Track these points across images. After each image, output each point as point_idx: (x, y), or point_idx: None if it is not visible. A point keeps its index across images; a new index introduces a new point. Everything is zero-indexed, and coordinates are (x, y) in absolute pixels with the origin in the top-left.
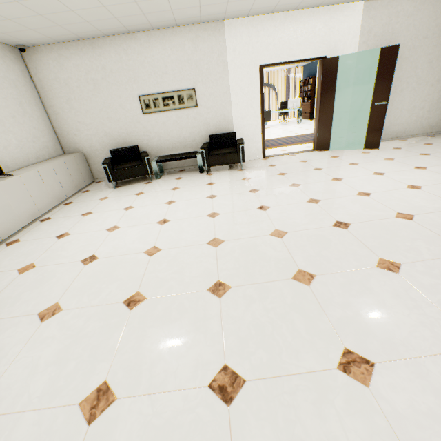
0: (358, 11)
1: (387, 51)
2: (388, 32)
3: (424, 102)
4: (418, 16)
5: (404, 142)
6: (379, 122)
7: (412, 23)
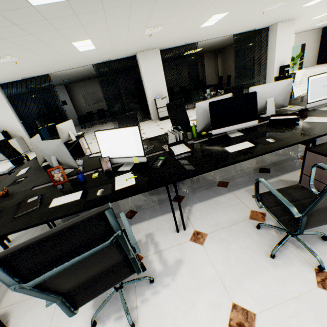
0: (293, 36)
1: (302, 45)
2: (300, 40)
3: (309, 57)
4: (306, 36)
5: (306, 68)
6: (301, 62)
7: (305, 38)
